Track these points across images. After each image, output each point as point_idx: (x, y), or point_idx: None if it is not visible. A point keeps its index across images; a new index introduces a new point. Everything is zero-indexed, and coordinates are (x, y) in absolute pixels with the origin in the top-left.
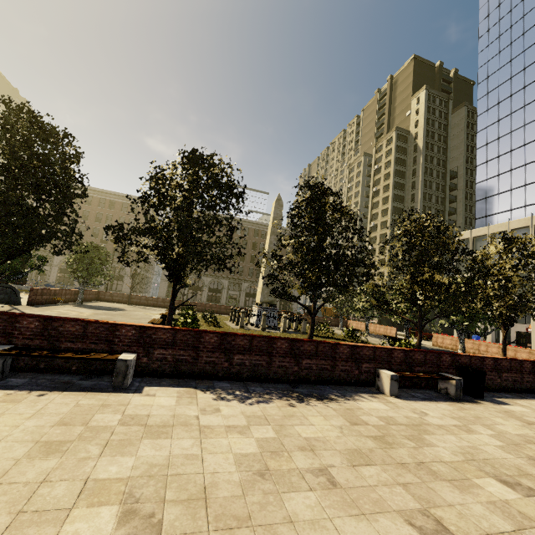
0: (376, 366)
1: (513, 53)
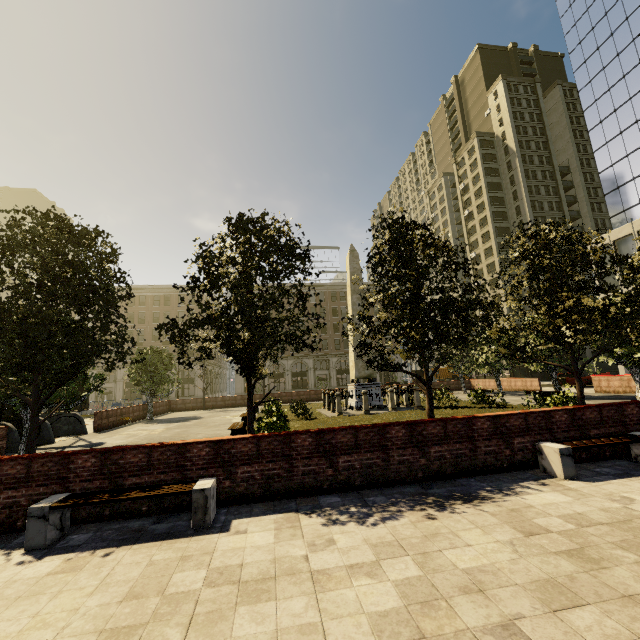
0: (533, 439)
1: (607, 4)
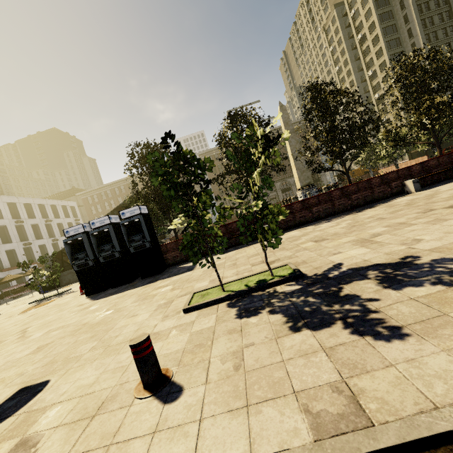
0: (402, 181)
1: None
